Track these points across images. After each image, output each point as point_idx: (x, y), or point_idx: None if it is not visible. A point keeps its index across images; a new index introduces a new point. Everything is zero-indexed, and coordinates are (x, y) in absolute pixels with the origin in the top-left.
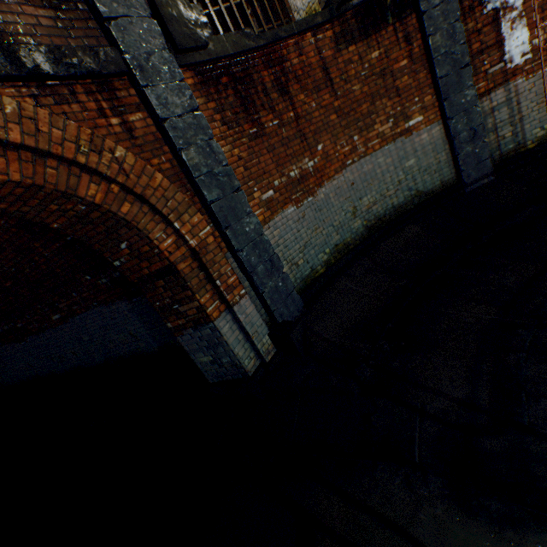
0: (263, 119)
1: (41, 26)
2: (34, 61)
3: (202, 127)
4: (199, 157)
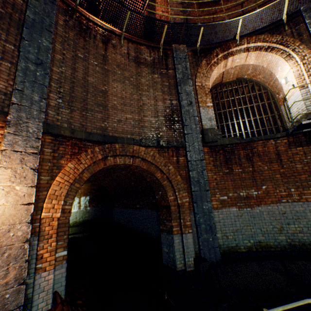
0: (233, 167)
1: (169, 135)
2: (162, 143)
3: (202, 165)
4: (196, 174)
